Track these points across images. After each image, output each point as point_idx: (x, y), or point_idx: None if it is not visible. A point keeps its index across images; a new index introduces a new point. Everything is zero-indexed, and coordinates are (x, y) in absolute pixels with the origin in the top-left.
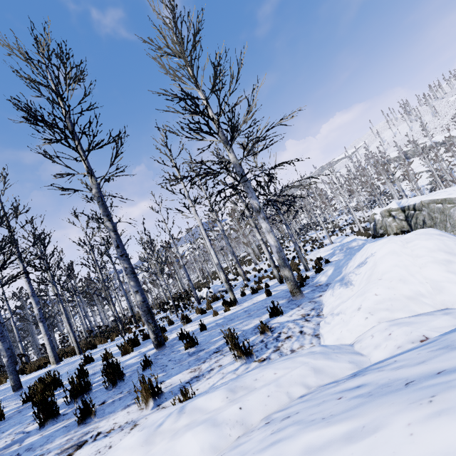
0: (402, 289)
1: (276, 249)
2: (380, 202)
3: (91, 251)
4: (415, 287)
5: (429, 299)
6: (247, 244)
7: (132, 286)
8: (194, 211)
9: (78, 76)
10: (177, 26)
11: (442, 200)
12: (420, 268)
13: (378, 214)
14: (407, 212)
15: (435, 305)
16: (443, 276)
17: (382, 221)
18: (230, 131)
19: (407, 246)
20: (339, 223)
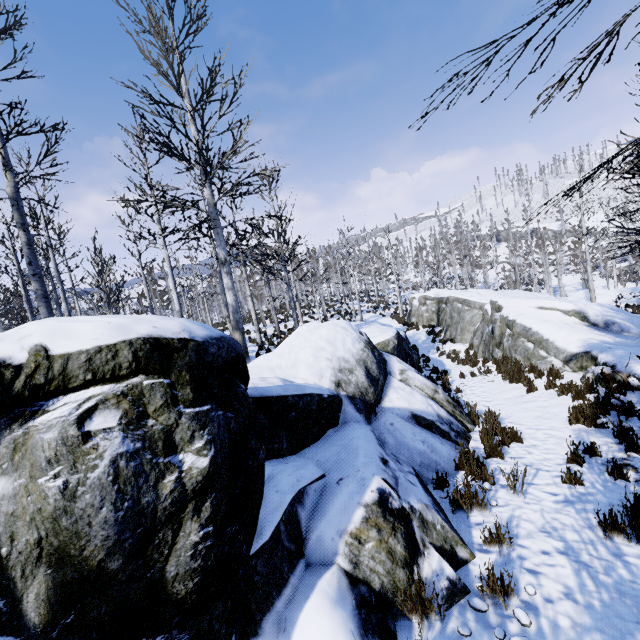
0: (273, 362)
1: (233, 309)
2: (435, 286)
3: (14, 255)
4: (282, 362)
5: (281, 371)
6: (258, 297)
7: (41, 311)
8: (162, 242)
9: (9, 27)
10: (167, 3)
11: (463, 300)
12: (301, 350)
13: (417, 300)
14: (440, 305)
15: (280, 375)
16: (306, 358)
17: (417, 309)
18: (203, 165)
19: (314, 331)
20: (390, 299)
